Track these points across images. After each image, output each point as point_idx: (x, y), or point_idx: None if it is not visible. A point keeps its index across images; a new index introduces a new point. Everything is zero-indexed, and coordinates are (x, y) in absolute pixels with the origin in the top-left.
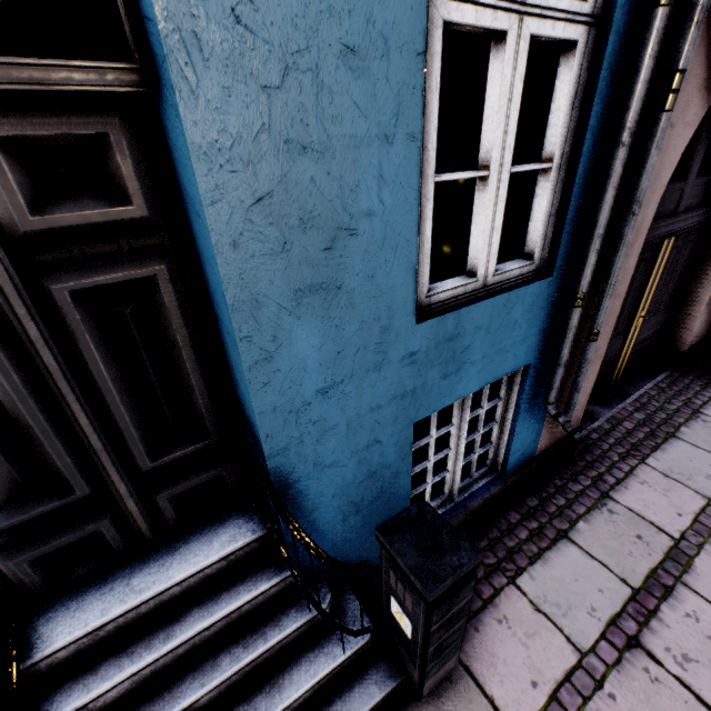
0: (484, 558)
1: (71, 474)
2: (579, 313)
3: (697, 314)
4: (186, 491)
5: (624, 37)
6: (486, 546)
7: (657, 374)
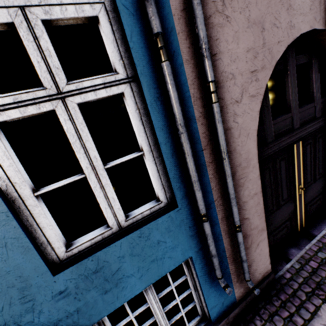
0: None
1: None
2: (207, 225)
3: None
4: None
5: (156, 80)
6: None
7: None
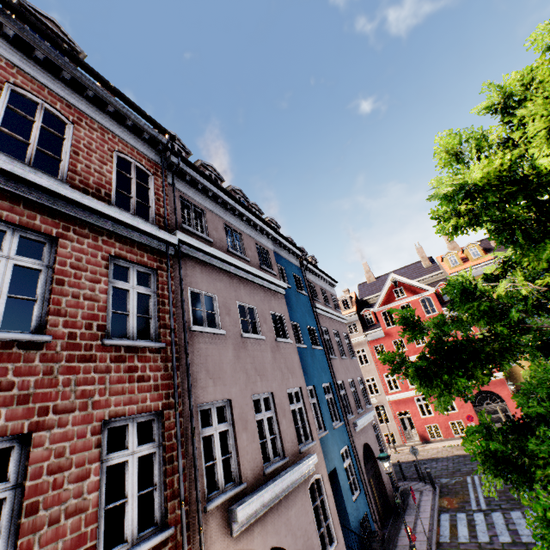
0: None
1: None
2: (367, 497)
3: (387, 495)
4: None
5: (353, 459)
6: None
7: (391, 517)
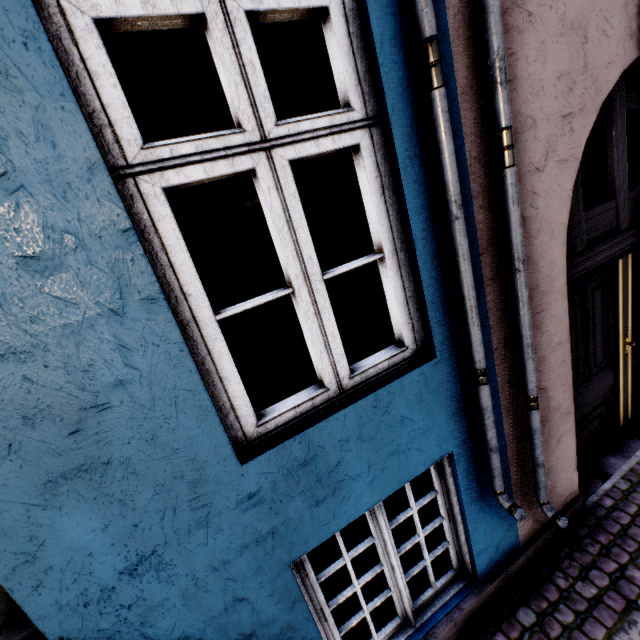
0: None
1: None
2: (487, 391)
3: None
4: None
5: (415, 123)
6: None
7: None
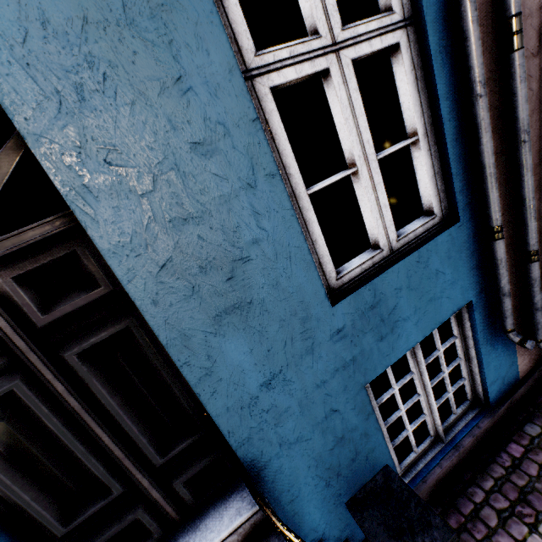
0: (494, 501)
1: (107, 480)
2: (503, 244)
3: None
4: (195, 475)
5: (442, 19)
6: (492, 487)
7: None
